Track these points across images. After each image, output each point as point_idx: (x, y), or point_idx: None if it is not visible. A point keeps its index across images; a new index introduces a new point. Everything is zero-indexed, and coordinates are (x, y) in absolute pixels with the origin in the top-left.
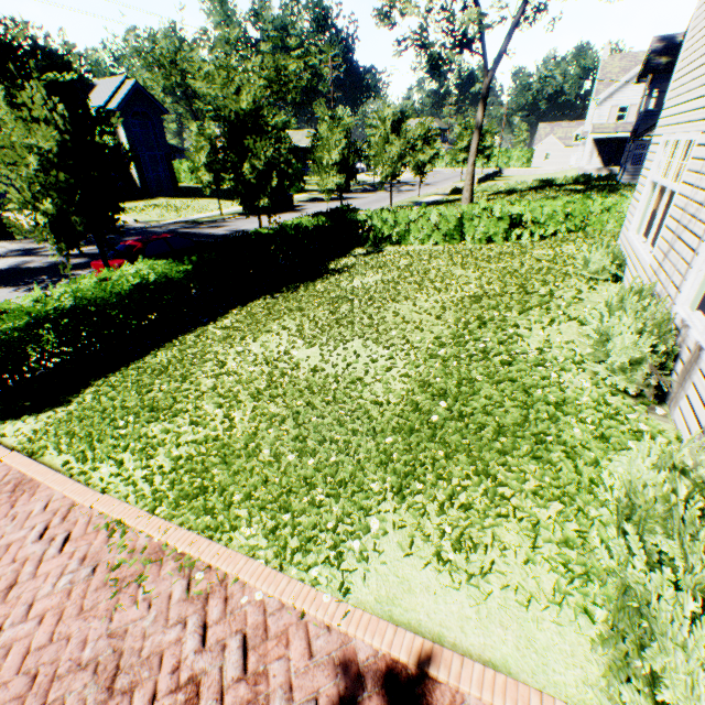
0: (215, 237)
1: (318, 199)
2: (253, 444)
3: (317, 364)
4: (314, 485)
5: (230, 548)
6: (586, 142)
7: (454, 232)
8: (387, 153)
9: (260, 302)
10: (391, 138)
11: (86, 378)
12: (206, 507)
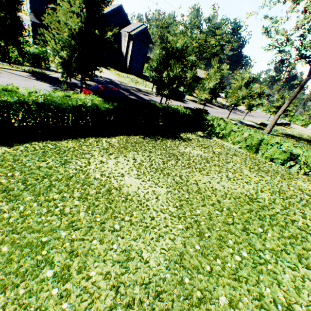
0: (142, 99)
1: (196, 101)
2: (44, 239)
3: (132, 192)
4: None
5: None
6: None
7: (253, 146)
8: (237, 94)
9: (136, 137)
10: (242, 87)
11: (31, 138)
12: None
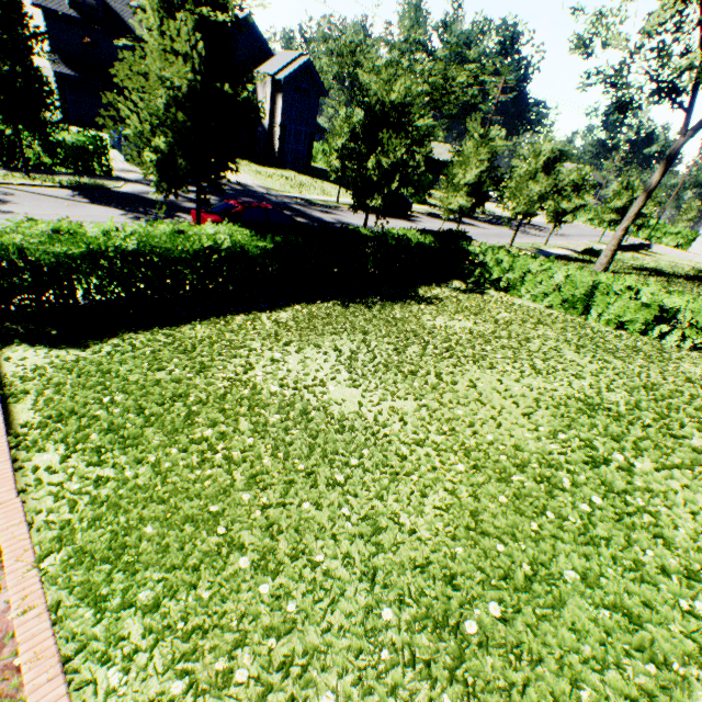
0: (320, 221)
1: (436, 216)
2: (214, 509)
3: (350, 414)
4: (248, 637)
5: (79, 698)
6: None
7: (577, 301)
8: (527, 189)
9: (328, 305)
10: (539, 175)
11: (119, 326)
12: (97, 593)
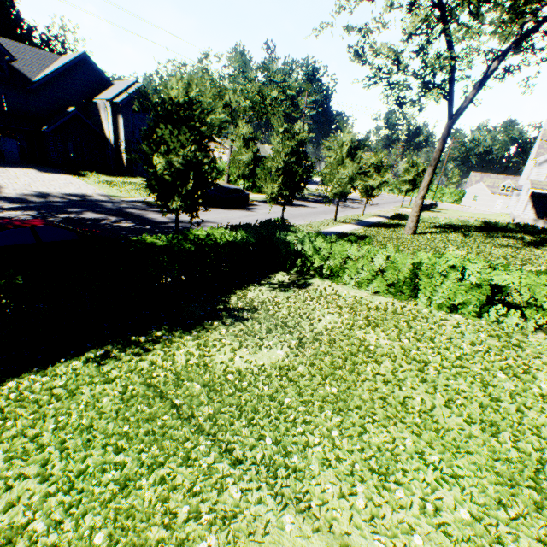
0: (151, 223)
1: None
2: None
3: None
4: None
5: None
6: (522, 194)
7: (403, 285)
8: (339, 173)
9: (78, 361)
10: (345, 161)
11: None
12: None
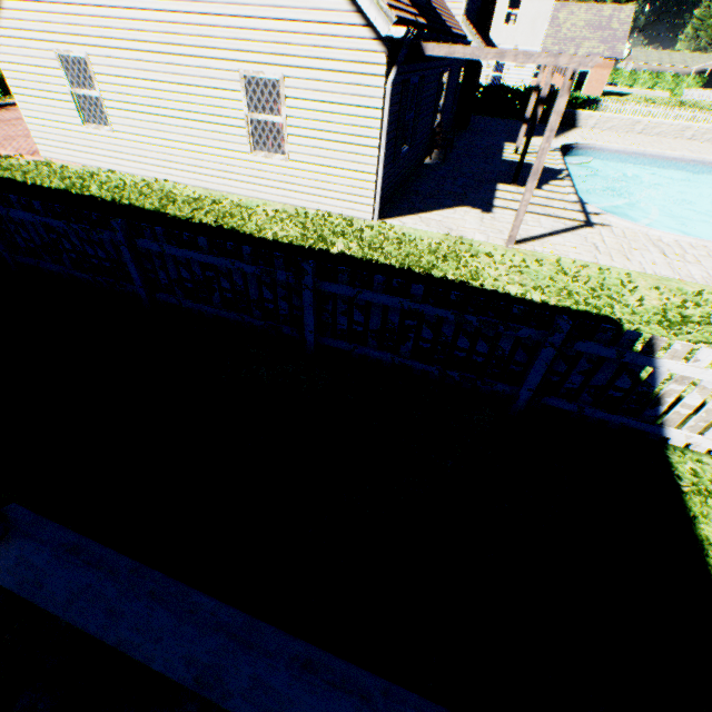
0: None
1: None
2: None
3: None
4: None
5: None
6: None
7: None
8: None
9: None
10: None
11: None
12: None
